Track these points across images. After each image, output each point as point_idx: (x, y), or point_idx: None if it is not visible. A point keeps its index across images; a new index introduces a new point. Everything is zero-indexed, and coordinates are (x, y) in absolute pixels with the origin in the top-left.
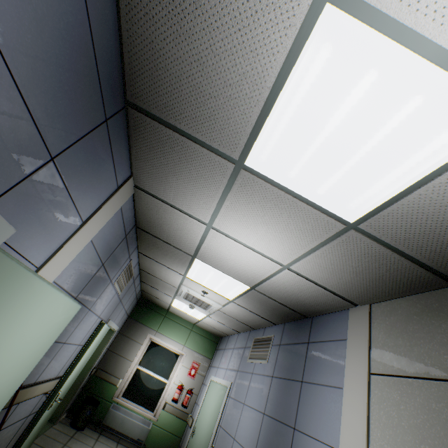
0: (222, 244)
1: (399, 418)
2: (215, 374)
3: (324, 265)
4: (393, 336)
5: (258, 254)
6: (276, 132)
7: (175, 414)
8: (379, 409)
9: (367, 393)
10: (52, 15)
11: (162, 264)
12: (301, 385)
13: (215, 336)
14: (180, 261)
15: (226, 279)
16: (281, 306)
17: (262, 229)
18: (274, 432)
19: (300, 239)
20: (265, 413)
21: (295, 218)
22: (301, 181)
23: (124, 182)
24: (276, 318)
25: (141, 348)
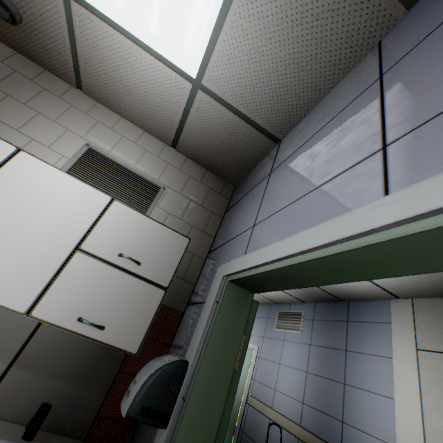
0: None
1: None
2: None
3: None
4: (437, 325)
5: None
6: None
7: None
8: (428, 373)
9: (417, 363)
10: None
11: None
12: (345, 353)
13: None
14: None
15: None
16: (324, 292)
17: None
18: (322, 386)
19: None
20: (308, 372)
21: None
22: None
23: None
24: (310, 299)
25: None
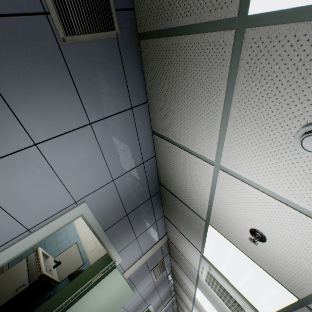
0: None
1: None
2: None
3: None
4: None
5: None
6: None
7: None
8: None
9: None
10: (166, 293)
11: None
12: None
13: None
14: None
15: None
16: None
17: None
18: None
19: None
20: None
21: None
22: None
23: (173, 296)
24: None
25: None
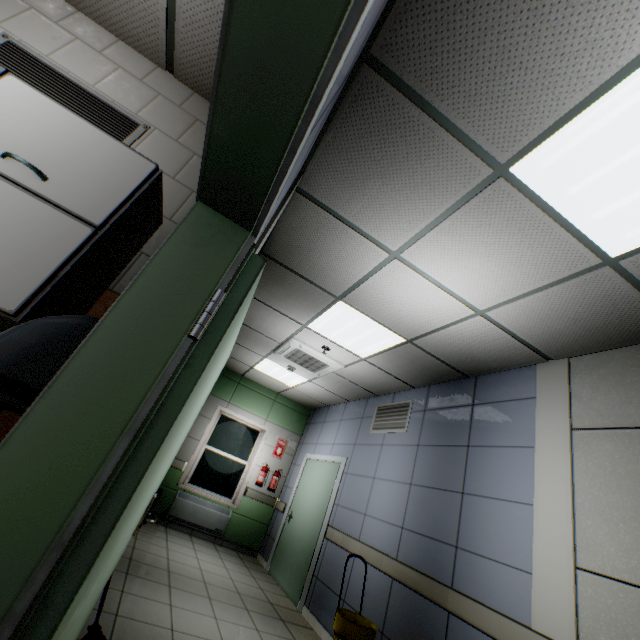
0: (400, 281)
1: (613, 467)
2: (314, 451)
3: (538, 311)
4: (603, 390)
5: (449, 296)
6: (587, 131)
7: (259, 499)
8: (586, 462)
9: (570, 448)
10: None
11: (274, 309)
12: (467, 450)
13: (305, 408)
14: (311, 304)
15: (374, 330)
16: (439, 364)
17: (478, 262)
18: (430, 500)
19: (527, 276)
20: (413, 483)
21: (538, 248)
22: (579, 200)
23: (294, 182)
24: (420, 379)
25: (210, 423)
